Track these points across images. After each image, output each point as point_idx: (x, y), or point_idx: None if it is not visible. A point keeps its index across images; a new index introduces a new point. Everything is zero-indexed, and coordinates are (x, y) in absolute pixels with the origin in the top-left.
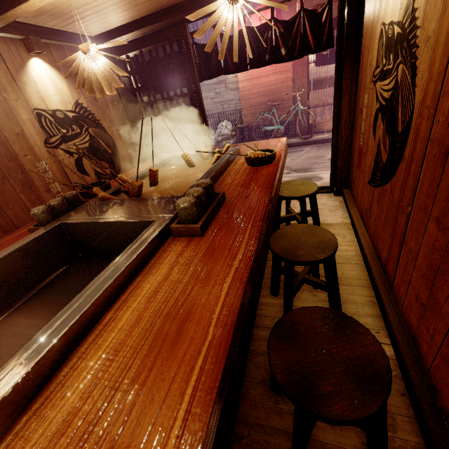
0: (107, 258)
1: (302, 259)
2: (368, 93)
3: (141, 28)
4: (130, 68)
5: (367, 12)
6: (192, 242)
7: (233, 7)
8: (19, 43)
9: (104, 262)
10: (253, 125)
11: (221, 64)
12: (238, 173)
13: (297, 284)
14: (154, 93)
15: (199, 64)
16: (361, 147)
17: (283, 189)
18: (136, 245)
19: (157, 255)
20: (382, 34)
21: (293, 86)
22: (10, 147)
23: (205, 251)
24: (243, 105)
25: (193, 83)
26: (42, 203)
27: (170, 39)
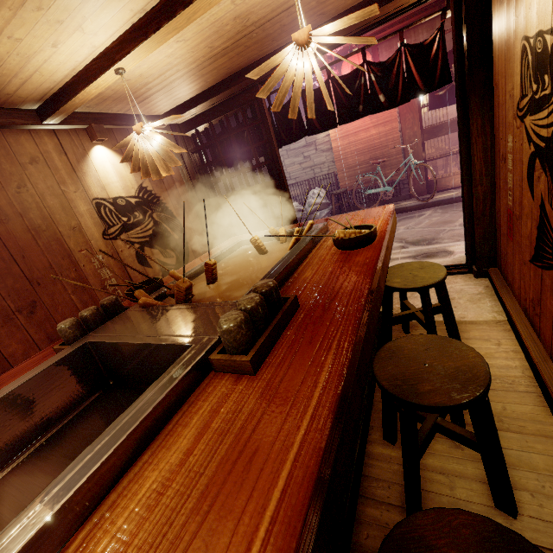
0: (140, 390)
1: (429, 402)
2: (513, 134)
3: (209, 99)
4: (199, 143)
5: (496, 30)
6: (238, 385)
7: (302, 53)
8: (83, 133)
9: (135, 396)
10: (353, 189)
11: (303, 125)
12: (323, 261)
13: (425, 435)
14: (227, 167)
15: (277, 127)
16: (511, 209)
17: (394, 277)
18: (153, 392)
19: (184, 407)
20: (524, 52)
21: (402, 138)
22: (64, 243)
23: (254, 406)
24: (338, 167)
25: (270, 150)
26: (96, 304)
27: (242, 105)
